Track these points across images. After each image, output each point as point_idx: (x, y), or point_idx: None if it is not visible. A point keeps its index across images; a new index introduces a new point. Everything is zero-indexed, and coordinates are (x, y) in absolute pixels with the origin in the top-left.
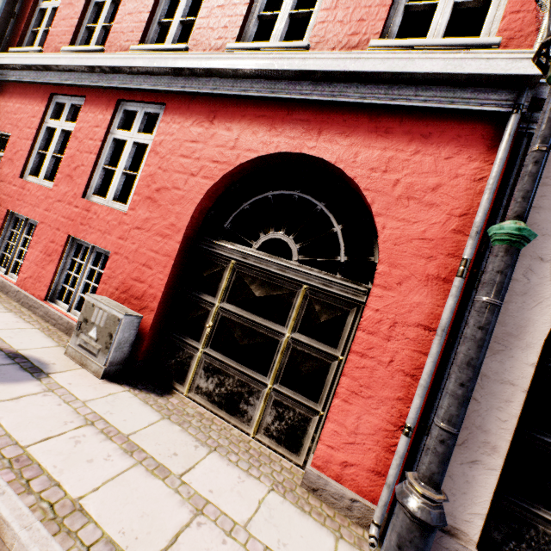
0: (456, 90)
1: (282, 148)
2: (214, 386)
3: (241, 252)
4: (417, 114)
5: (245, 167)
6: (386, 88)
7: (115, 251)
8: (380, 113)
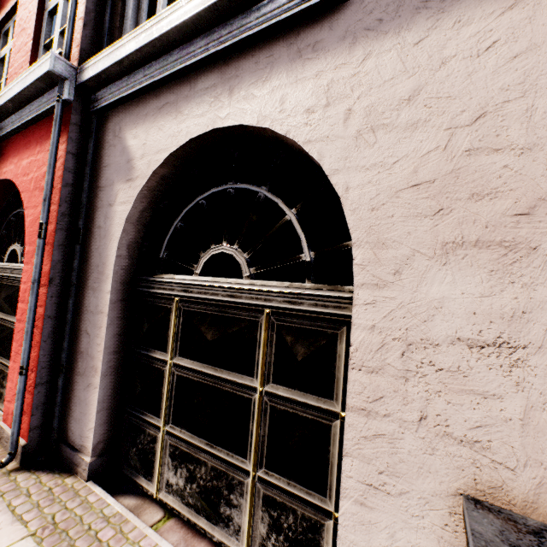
0: (43, 98)
1: None
2: None
3: None
4: (39, 124)
5: None
6: (21, 112)
7: None
8: (27, 131)
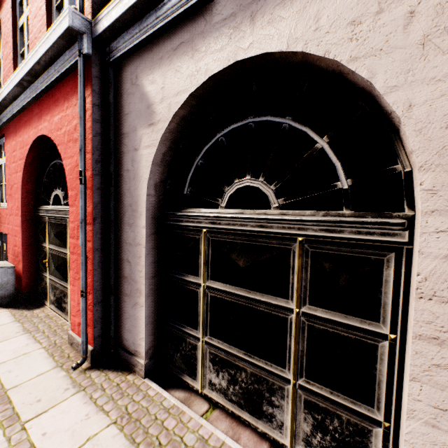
0: (64, 57)
1: (34, 137)
2: (53, 297)
3: (46, 210)
4: (64, 82)
5: (34, 156)
6: (47, 73)
7: (8, 233)
8: (54, 90)
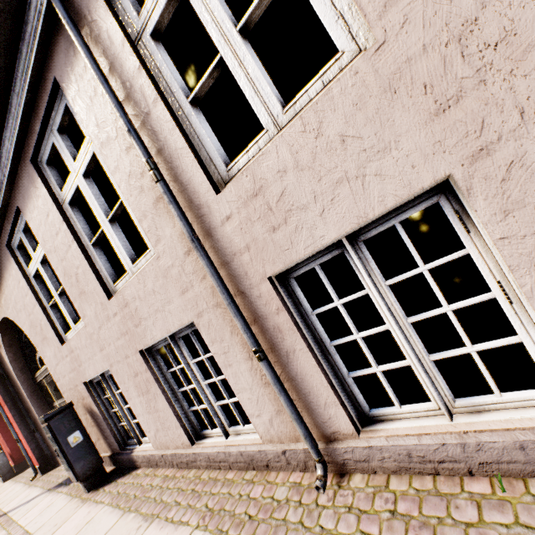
0: None
1: None
2: None
3: None
4: None
5: None
6: None
7: None
8: None
